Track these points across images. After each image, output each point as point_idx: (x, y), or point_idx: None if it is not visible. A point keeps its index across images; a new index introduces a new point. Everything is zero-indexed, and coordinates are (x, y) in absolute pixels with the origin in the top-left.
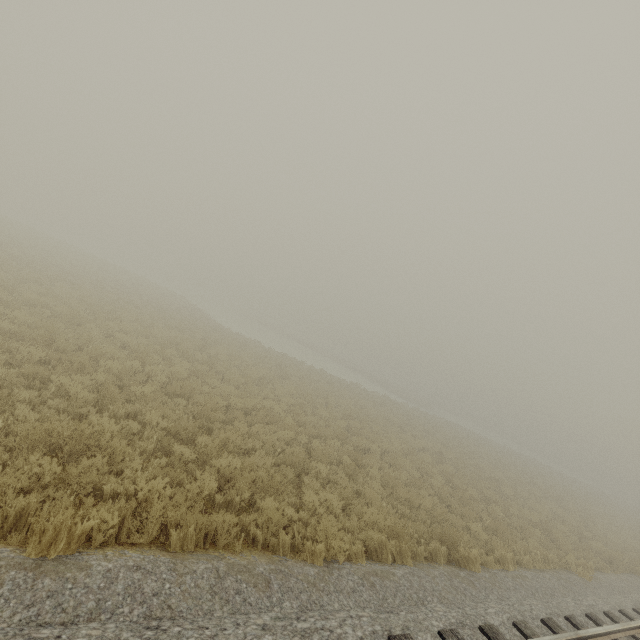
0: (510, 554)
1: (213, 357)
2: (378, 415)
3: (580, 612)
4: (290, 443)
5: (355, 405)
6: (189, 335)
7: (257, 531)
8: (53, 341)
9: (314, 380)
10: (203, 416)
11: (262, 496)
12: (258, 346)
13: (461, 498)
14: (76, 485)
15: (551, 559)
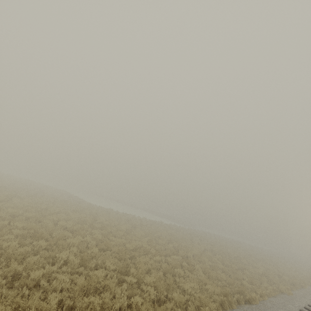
0: (263, 291)
1: (103, 224)
2: (179, 236)
3: (297, 310)
4: (158, 262)
5: (168, 234)
6: (84, 213)
7: (178, 309)
8: (43, 235)
9: (146, 225)
10: (121, 258)
11: (167, 292)
12: (113, 211)
13: (232, 270)
14: (113, 307)
15: (275, 289)
